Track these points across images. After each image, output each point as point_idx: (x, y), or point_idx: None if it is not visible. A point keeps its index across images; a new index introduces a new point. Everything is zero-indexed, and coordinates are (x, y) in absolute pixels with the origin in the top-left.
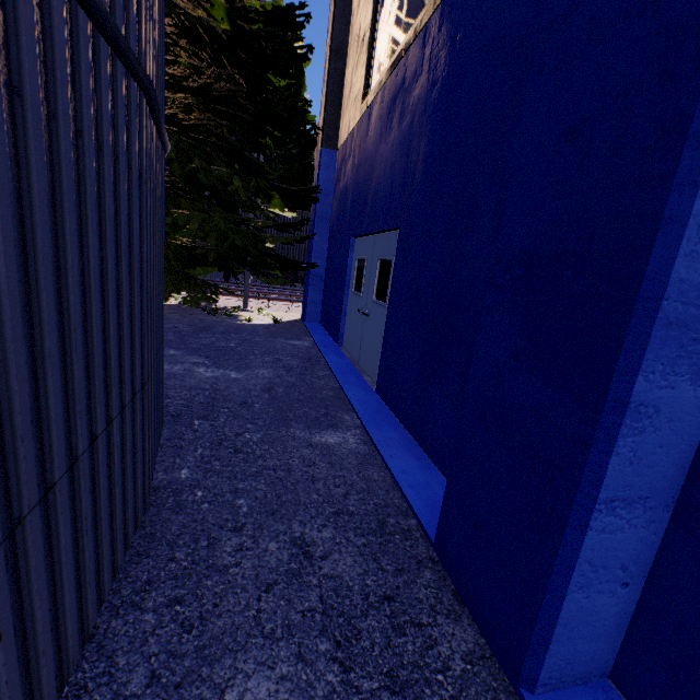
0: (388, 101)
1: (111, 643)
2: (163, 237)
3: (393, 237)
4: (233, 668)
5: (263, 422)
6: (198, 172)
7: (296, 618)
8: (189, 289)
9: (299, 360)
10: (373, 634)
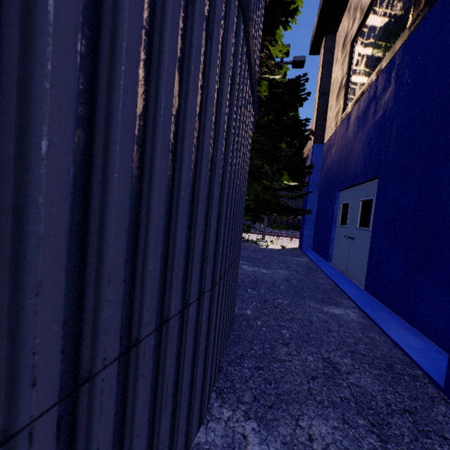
0: (363, 107)
1: (230, 376)
2: None
3: (372, 185)
4: (300, 411)
5: (287, 295)
6: None
7: (336, 399)
8: None
9: (302, 267)
10: (400, 428)
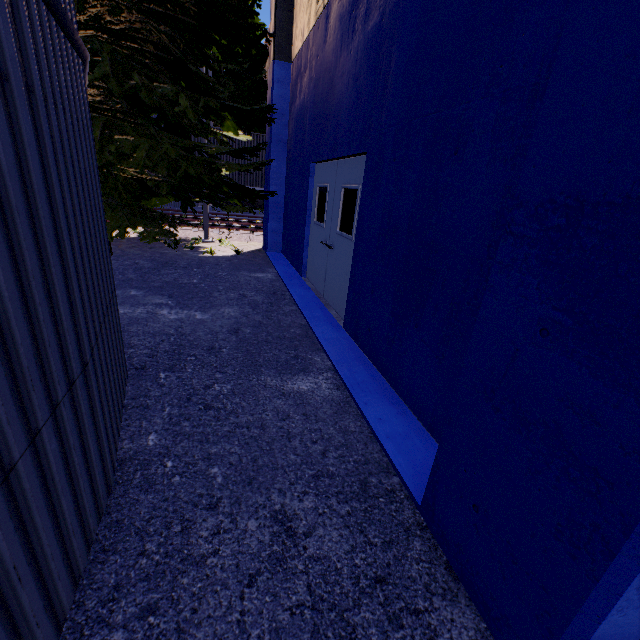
0: None
1: None
2: (96, 174)
3: (358, 163)
4: None
5: (232, 370)
6: (139, 90)
7: (284, 618)
8: (145, 223)
9: (264, 295)
10: (369, 631)
